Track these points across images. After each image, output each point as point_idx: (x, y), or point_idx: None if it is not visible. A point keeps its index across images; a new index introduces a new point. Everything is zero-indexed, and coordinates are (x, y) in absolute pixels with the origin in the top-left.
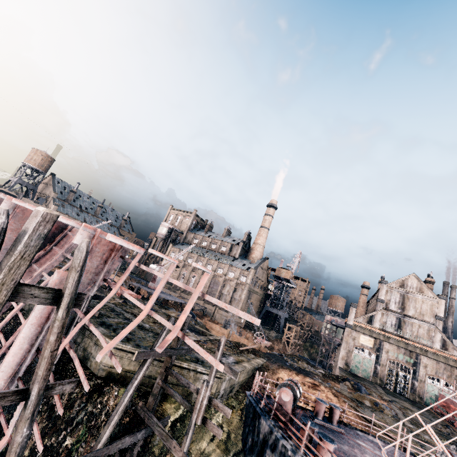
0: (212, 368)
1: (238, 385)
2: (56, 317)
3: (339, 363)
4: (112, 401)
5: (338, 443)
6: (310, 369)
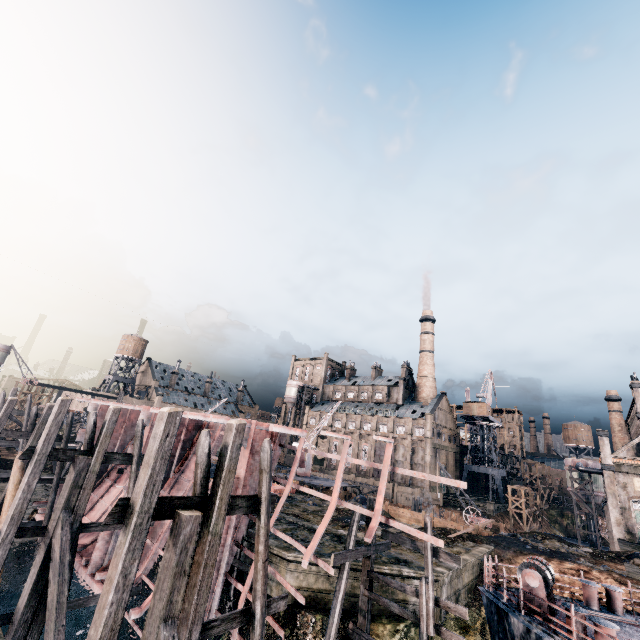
0: (426, 559)
1: (464, 590)
2: (259, 525)
3: (615, 533)
4: (310, 634)
5: (631, 638)
6: (568, 549)
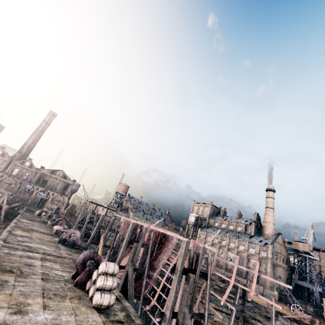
0: (272, 317)
1: None
2: (207, 284)
3: None
4: None
5: None
6: None
